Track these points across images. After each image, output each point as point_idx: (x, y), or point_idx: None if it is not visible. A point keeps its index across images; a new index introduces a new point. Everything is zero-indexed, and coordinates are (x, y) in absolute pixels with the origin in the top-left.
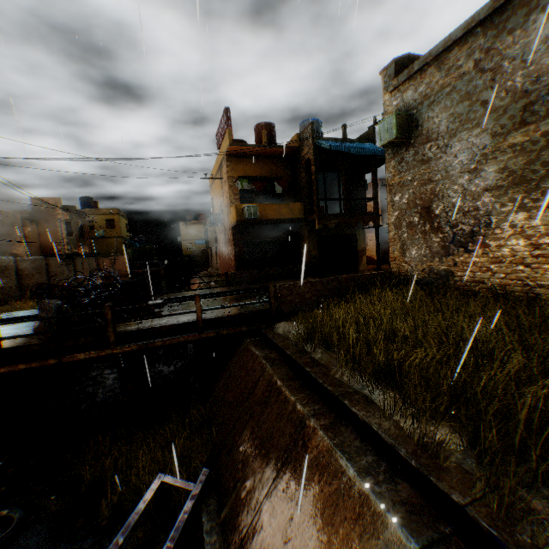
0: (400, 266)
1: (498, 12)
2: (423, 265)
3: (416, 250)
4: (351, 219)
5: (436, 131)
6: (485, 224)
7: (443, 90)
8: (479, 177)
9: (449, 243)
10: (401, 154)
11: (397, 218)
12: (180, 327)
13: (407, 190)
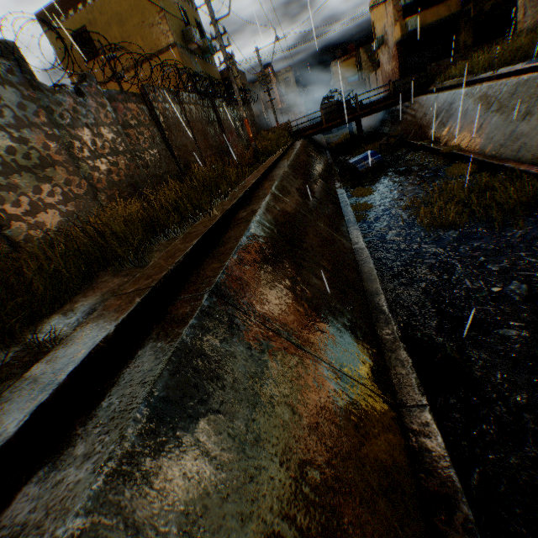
0: (520, 28)
1: None
2: (532, 21)
3: (529, 11)
4: None
5: None
6: None
7: None
8: None
9: None
10: None
11: None
12: (383, 100)
13: None
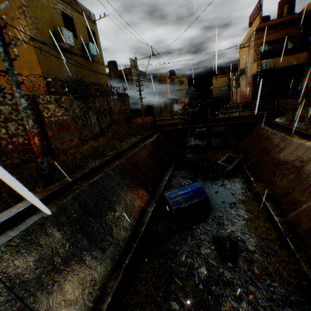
0: None
1: None
2: None
3: None
4: None
5: None
6: None
7: None
8: None
9: None
10: None
11: None
12: (231, 118)
13: None
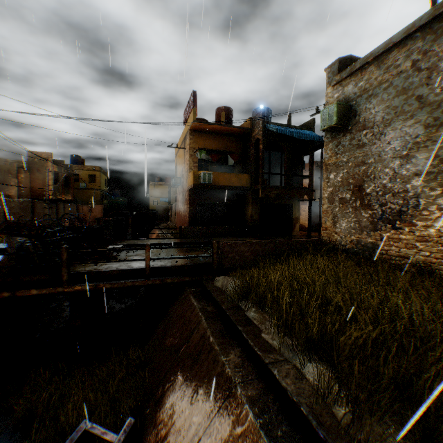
0: (330, 235)
1: (438, 19)
2: (351, 237)
3: (346, 222)
4: (289, 191)
5: (372, 120)
6: (413, 205)
7: (380, 85)
8: (410, 162)
9: (378, 219)
10: (339, 139)
11: (331, 193)
12: (129, 272)
13: (342, 169)
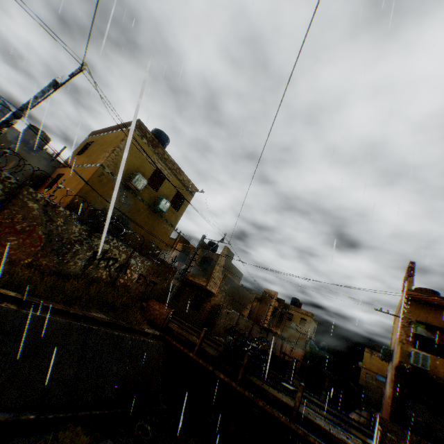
0: None
1: None
2: None
3: None
4: None
5: None
6: None
7: None
8: None
9: None
10: None
11: None
12: (280, 402)
13: None
